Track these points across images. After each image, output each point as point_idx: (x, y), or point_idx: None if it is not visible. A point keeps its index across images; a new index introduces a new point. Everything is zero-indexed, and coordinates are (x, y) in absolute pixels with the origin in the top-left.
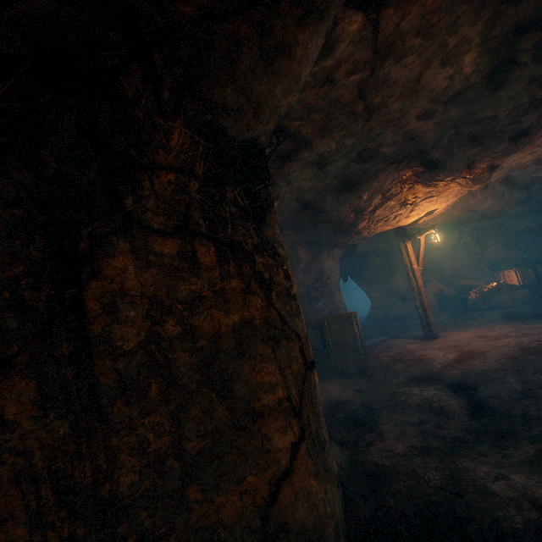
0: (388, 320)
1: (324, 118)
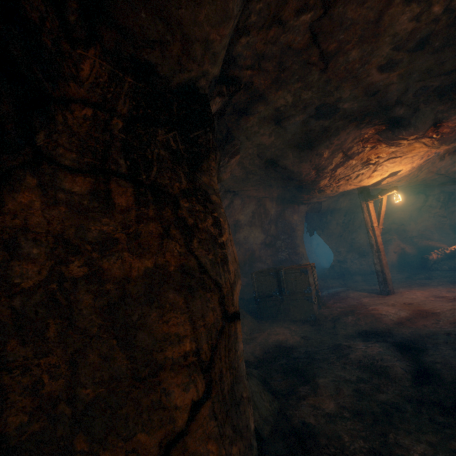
0: (348, 273)
1: (277, 68)
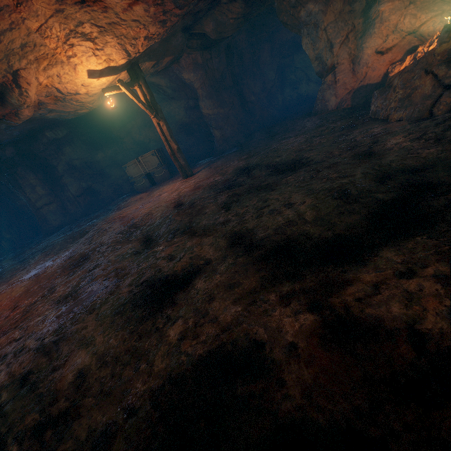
0: None
1: None
